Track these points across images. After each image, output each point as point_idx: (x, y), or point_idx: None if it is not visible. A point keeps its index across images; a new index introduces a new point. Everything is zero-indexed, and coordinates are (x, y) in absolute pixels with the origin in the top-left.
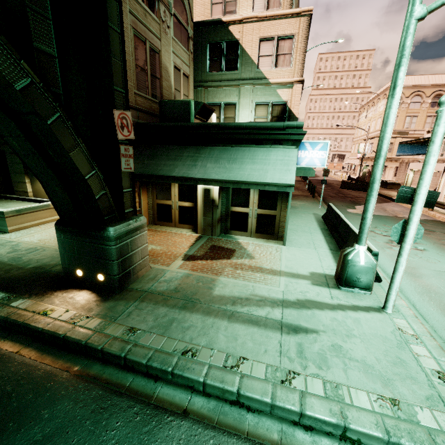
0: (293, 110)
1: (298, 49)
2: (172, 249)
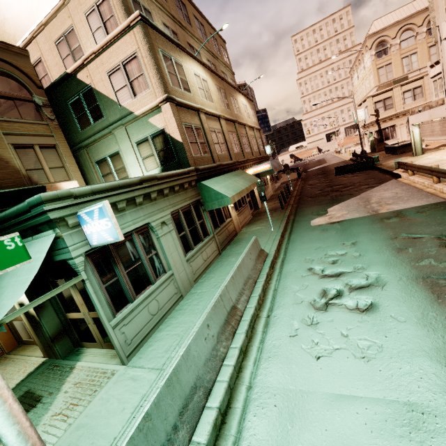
0: (174, 136)
1: (147, 65)
2: None
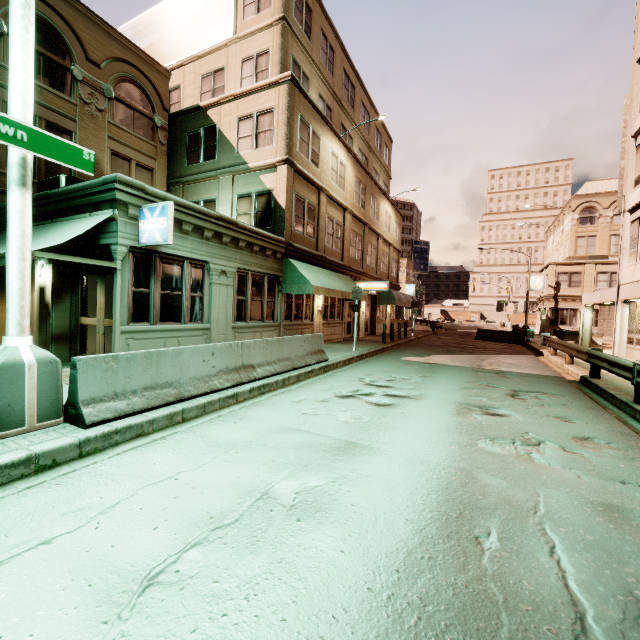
0: (279, 200)
1: (280, 122)
2: None
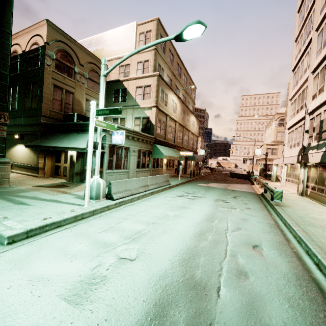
0: (152, 121)
1: (153, 91)
2: (36, 183)
